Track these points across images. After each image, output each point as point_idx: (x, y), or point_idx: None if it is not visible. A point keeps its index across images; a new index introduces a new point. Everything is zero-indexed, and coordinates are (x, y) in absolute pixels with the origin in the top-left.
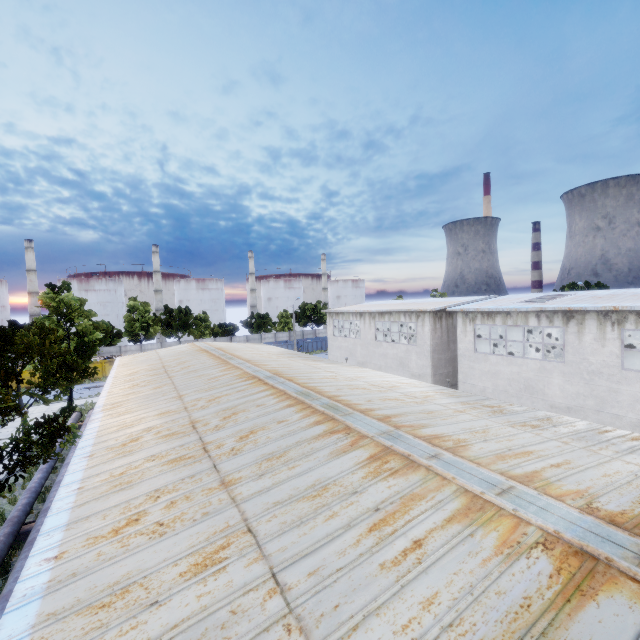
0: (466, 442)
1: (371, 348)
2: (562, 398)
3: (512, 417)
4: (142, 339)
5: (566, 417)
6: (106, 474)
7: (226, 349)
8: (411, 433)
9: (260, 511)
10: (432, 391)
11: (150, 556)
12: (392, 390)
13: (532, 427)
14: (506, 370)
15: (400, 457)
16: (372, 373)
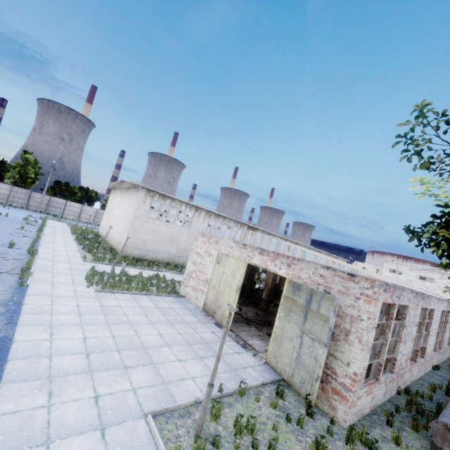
0: None
1: None
2: None
3: None
4: None
5: None
6: None
7: None
8: None
9: None
10: None
11: None
12: None
13: None
14: None
15: None
16: None
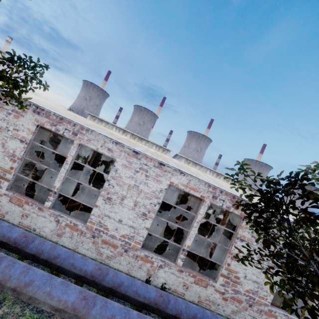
0: None
1: None
2: None
3: None
4: None
5: None
6: None
7: None
8: None
9: None
10: None
11: None
12: None
13: None
14: None
15: None
16: None
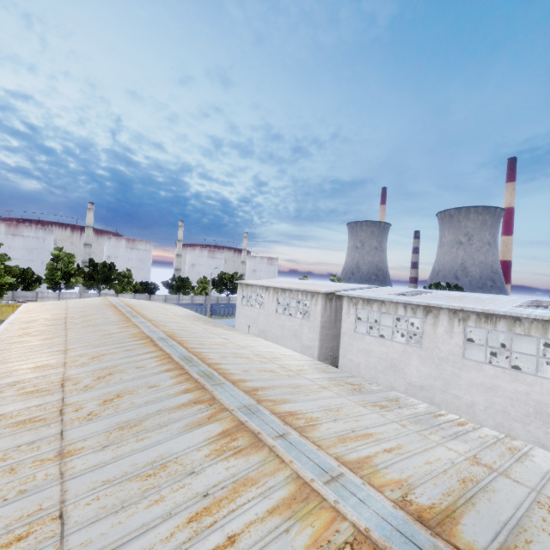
0: (317, 421)
1: (272, 319)
2: (418, 378)
3: (367, 396)
4: (62, 287)
5: (412, 399)
6: None
7: (135, 306)
8: (270, 408)
9: (84, 491)
10: (308, 365)
11: None
12: (272, 361)
13: (381, 408)
14: (377, 350)
15: (250, 434)
16: (262, 343)
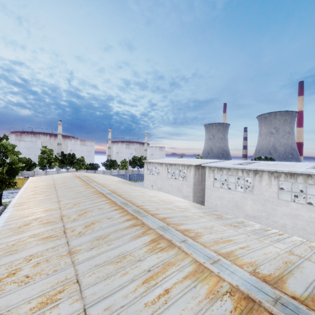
0: (201, 234)
1: (165, 181)
2: (251, 211)
3: (225, 221)
4: (47, 168)
5: (251, 222)
6: (4, 244)
7: (90, 177)
8: (174, 228)
9: (86, 270)
10: (190, 205)
11: (15, 297)
12: (170, 204)
13: (234, 226)
14: (227, 196)
15: (166, 241)
16: (162, 194)
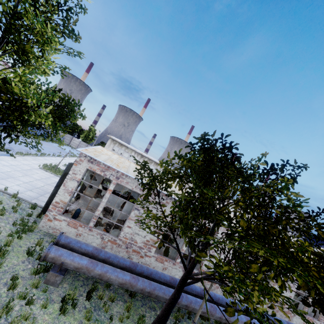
0: None
1: None
2: None
3: None
4: None
5: None
6: None
7: None
8: None
9: None
10: None
11: None
12: None
13: None
14: None
15: None
16: None
